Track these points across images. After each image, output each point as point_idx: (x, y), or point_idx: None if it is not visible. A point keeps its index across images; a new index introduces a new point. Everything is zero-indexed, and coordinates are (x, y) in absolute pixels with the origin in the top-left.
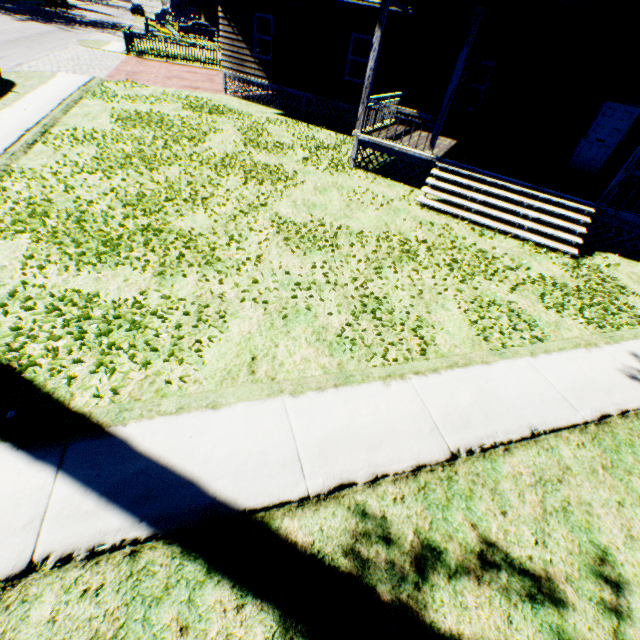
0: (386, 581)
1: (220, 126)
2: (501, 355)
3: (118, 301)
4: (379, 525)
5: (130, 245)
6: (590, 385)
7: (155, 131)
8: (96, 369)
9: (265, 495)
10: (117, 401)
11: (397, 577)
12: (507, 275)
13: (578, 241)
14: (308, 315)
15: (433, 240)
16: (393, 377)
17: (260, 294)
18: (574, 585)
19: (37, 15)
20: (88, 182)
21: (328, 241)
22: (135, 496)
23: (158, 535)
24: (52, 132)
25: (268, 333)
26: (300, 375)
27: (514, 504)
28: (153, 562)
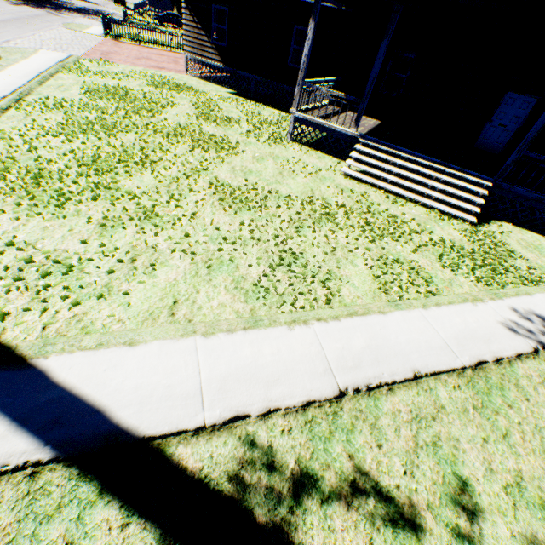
0: (264, 505)
1: (178, 101)
2: (397, 306)
3: (60, 248)
4: (265, 454)
5: (80, 199)
6: (472, 335)
7: (119, 103)
8: (29, 307)
9: (165, 424)
10: (44, 336)
11: (274, 501)
12: (412, 237)
13: (477, 210)
14: (230, 266)
15: (351, 205)
16: (297, 322)
17: (190, 246)
18: (434, 512)
19: (30, 0)
20: (51, 144)
21: (258, 202)
22: (44, 422)
23: (60, 458)
24: (26, 100)
25: (192, 280)
26: (215, 318)
27: (390, 438)
28: (51, 482)
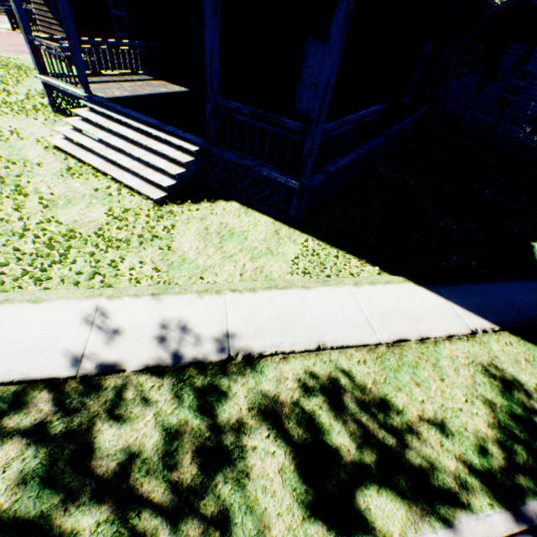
0: None
1: None
2: None
3: None
4: None
5: None
6: None
7: None
8: None
9: None
10: None
11: None
12: None
13: (166, 184)
14: None
15: None
16: None
17: None
18: None
19: None
20: None
21: None
22: None
23: None
24: None
25: None
26: None
27: None
28: None
